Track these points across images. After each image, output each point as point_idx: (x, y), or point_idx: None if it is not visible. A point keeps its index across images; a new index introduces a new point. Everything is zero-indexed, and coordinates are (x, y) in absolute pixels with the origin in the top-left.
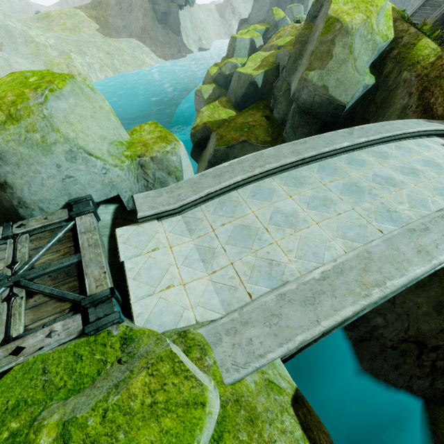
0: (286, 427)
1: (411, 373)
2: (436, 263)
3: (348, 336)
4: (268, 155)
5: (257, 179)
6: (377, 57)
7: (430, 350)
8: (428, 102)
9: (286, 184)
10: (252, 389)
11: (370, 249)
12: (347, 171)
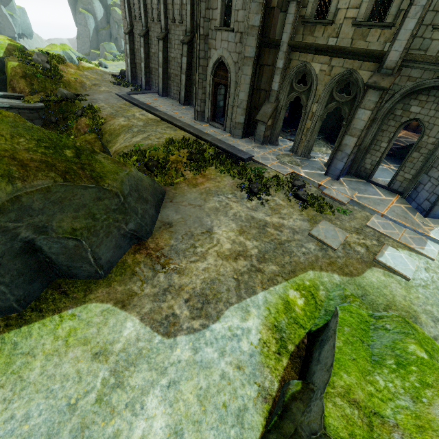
0: None
1: None
2: None
3: None
4: None
5: None
6: None
7: None
8: (13, 86)
9: None
10: None
11: None
12: None
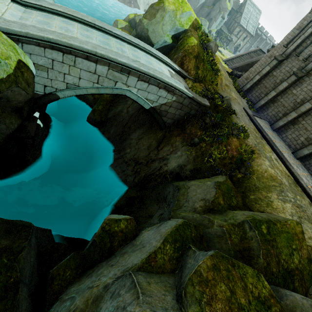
0: (9, 52)
1: (128, 174)
2: (94, 50)
3: (114, 157)
4: (81, 14)
5: (70, 19)
6: (177, 34)
7: (138, 164)
8: (183, 61)
9: (81, 27)
10: (3, 36)
11: (79, 38)
12: (112, 41)
